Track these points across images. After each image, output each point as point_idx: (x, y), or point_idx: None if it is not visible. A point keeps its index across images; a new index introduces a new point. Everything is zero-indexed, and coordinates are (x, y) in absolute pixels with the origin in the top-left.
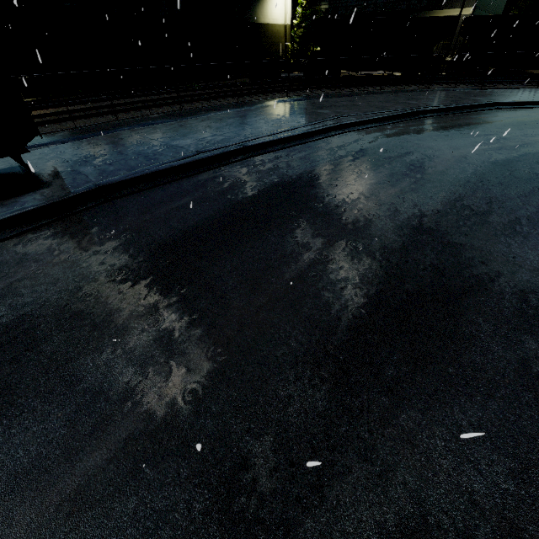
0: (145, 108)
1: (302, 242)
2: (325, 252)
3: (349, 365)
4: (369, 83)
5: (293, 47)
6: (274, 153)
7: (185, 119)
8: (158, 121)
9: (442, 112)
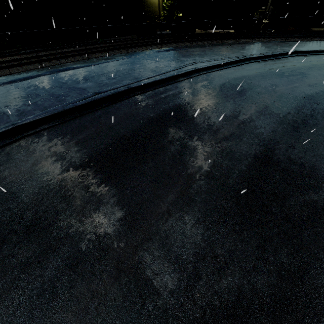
0: (62, 57)
1: (171, 173)
2: (189, 183)
3: (215, 320)
4: (214, 38)
5: (164, 13)
6: (151, 92)
7: (90, 65)
8: (71, 68)
9: (263, 58)
